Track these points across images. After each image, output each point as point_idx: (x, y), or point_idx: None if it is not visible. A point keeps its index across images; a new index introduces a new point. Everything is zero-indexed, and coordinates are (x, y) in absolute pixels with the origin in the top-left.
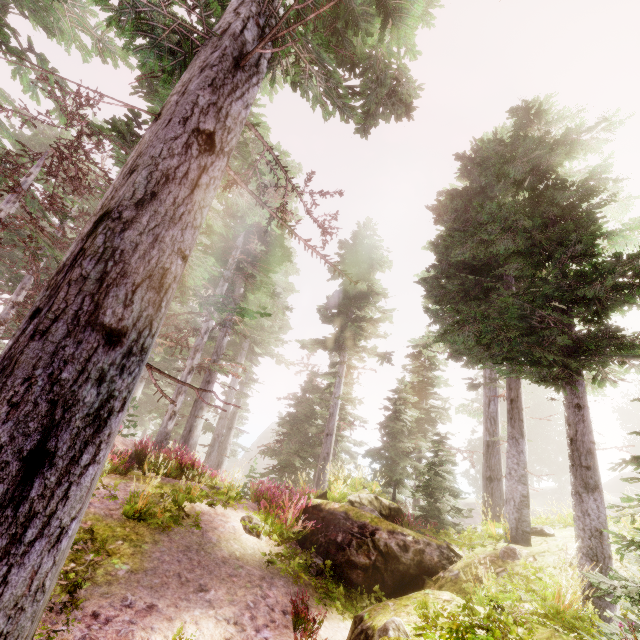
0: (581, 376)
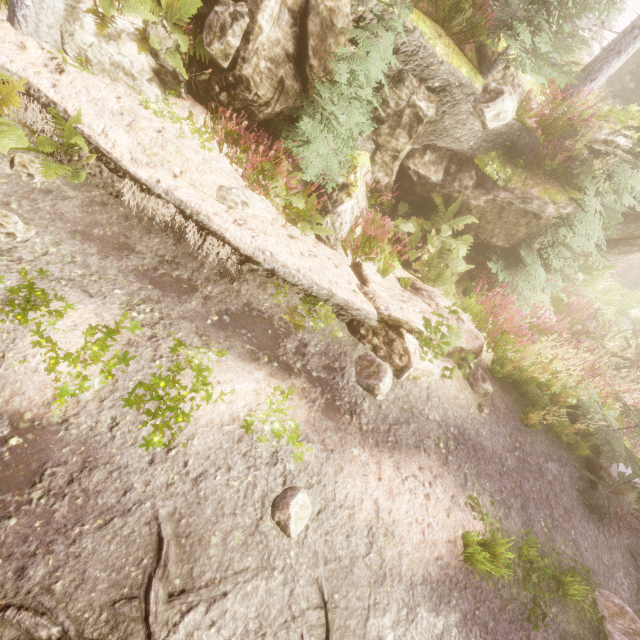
0: None
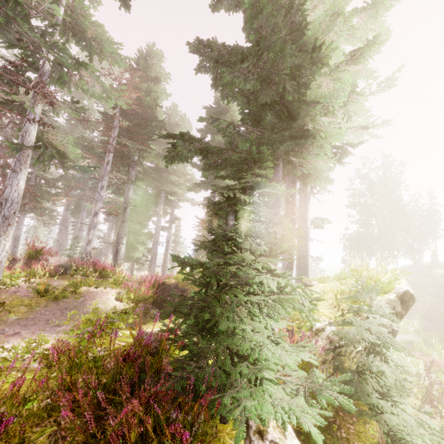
0: (276, 169)
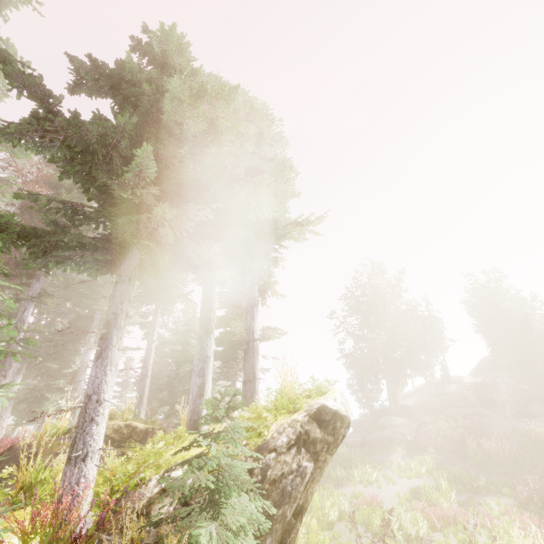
0: (126, 256)
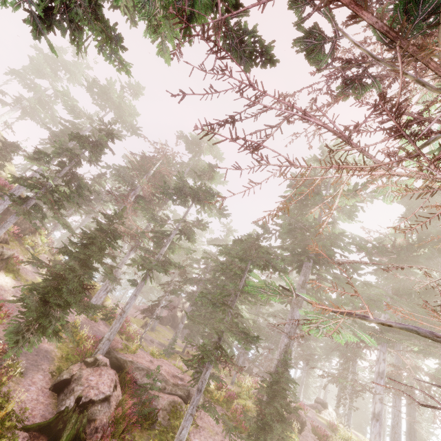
0: None
